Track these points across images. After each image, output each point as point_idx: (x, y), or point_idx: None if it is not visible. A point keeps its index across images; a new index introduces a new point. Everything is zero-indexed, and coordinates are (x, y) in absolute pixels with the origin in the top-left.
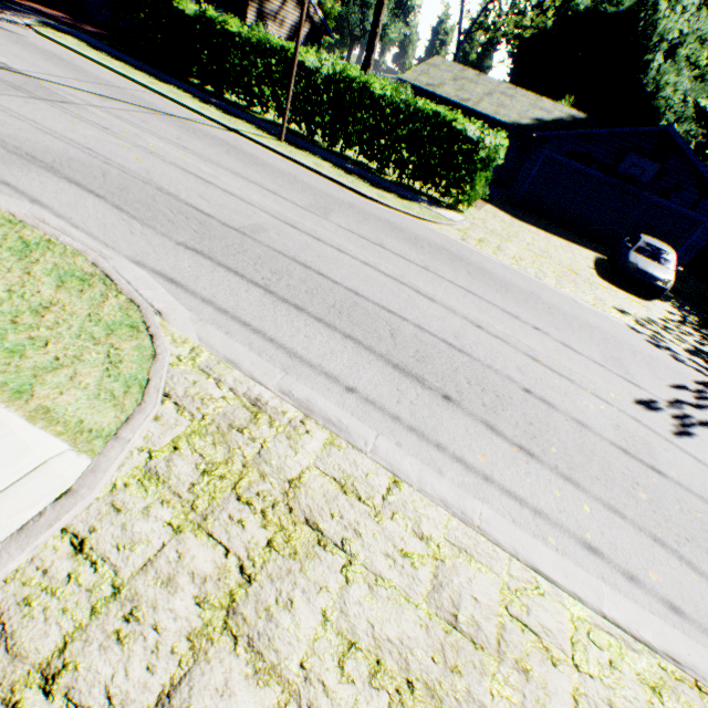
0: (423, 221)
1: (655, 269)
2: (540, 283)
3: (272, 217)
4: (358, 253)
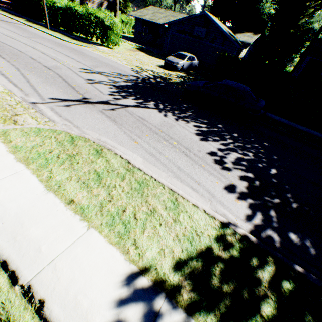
0: (81, 46)
1: (174, 60)
2: (108, 59)
3: (3, 35)
4: (25, 42)
